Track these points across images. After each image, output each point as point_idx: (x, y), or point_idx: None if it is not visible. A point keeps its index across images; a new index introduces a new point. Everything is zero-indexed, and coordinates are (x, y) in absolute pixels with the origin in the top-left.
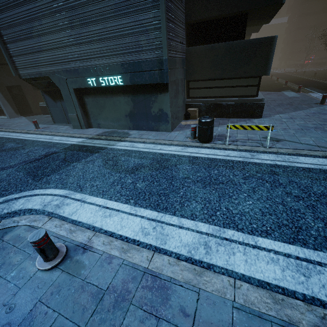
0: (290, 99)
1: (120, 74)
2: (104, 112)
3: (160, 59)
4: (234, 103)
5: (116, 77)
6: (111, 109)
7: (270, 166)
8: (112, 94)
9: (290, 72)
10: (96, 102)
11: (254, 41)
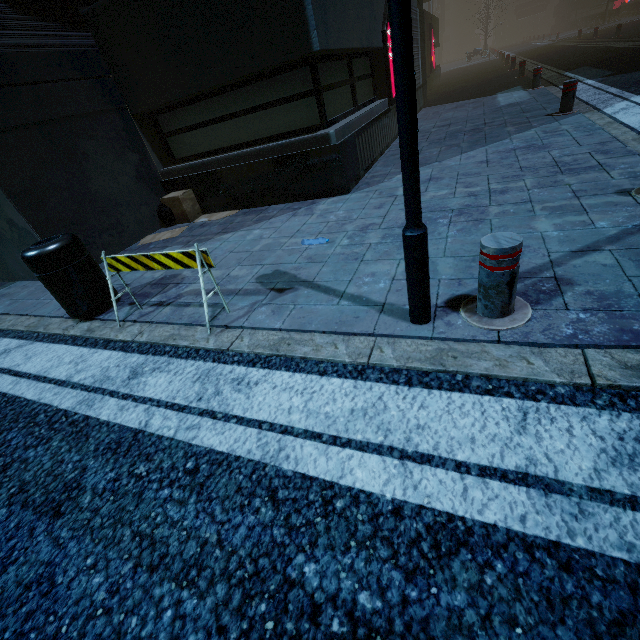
0: (493, 113)
1: None
2: None
3: None
4: (264, 160)
5: None
6: None
7: (103, 449)
8: None
9: (570, 38)
10: None
11: None
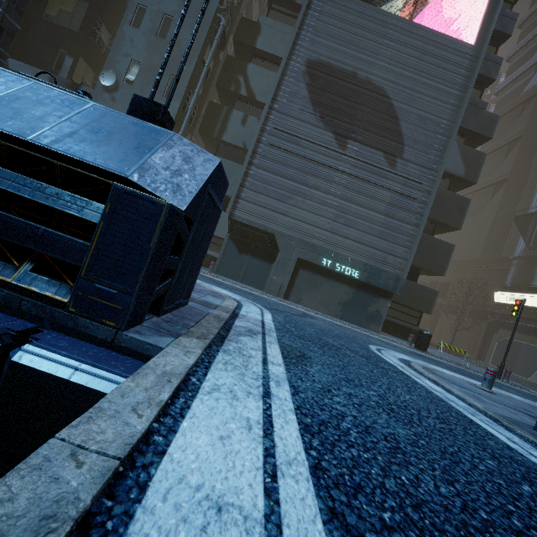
0: None
1: (359, 270)
2: (316, 291)
3: (397, 276)
4: (404, 326)
5: (355, 270)
6: (326, 291)
7: None
8: (336, 279)
9: None
10: (312, 279)
11: (425, 288)
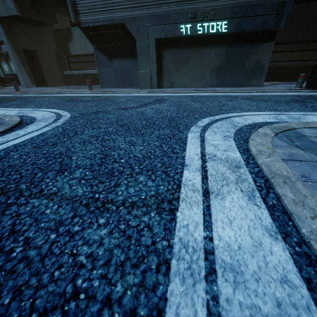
0: None
1: (226, 19)
2: (185, 67)
3: (281, 2)
4: (301, 66)
5: (221, 23)
6: (195, 63)
7: None
8: (203, 45)
9: None
10: (178, 56)
11: None
